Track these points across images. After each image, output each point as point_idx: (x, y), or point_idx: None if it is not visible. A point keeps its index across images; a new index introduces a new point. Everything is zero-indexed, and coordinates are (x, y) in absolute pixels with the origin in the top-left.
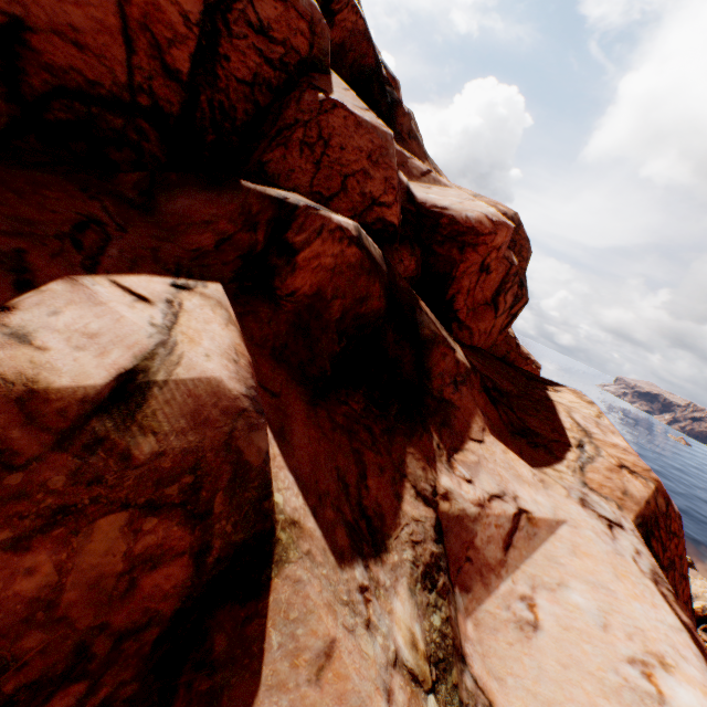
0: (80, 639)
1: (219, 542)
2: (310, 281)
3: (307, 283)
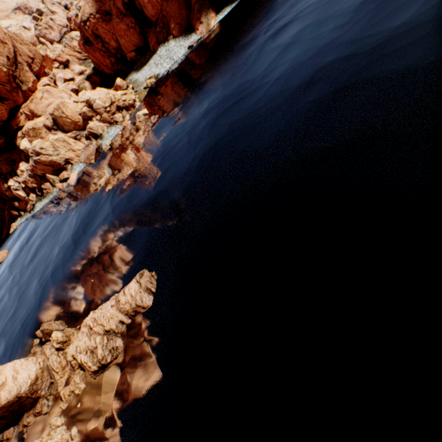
0: None
1: None
2: None
3: None
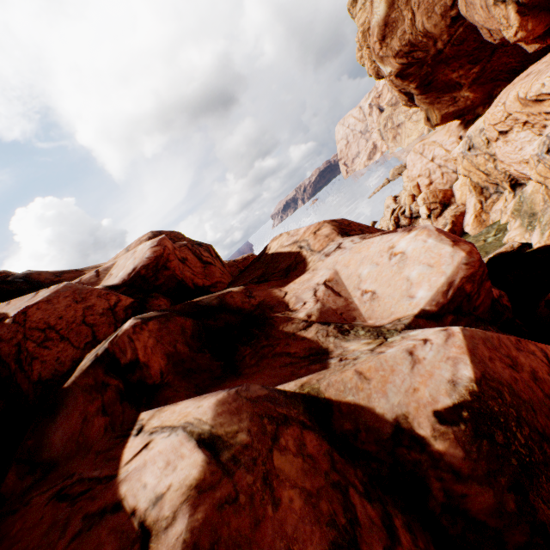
0: (329, 485)
1: (301, 417)
2: (159, 358)
3: (159, 360)
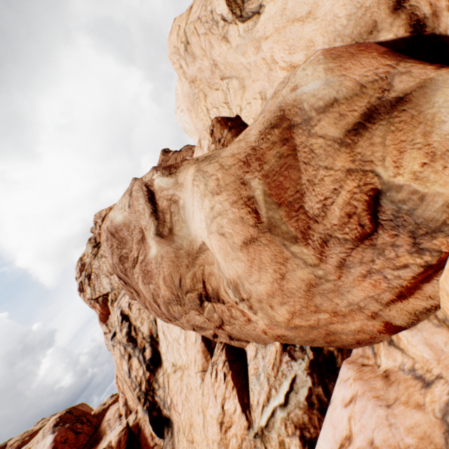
0: None
1: None
2: None
3: None
